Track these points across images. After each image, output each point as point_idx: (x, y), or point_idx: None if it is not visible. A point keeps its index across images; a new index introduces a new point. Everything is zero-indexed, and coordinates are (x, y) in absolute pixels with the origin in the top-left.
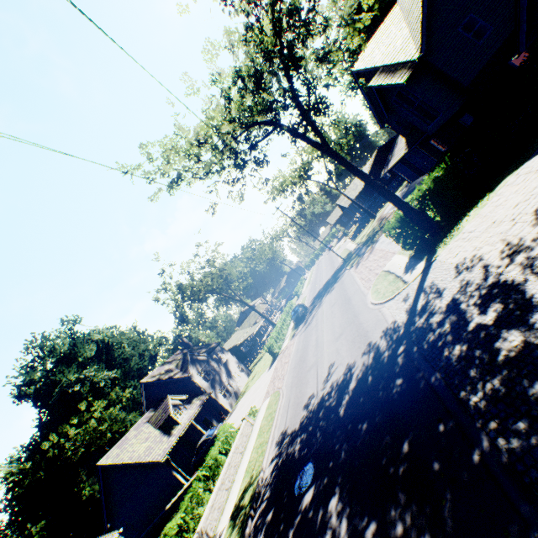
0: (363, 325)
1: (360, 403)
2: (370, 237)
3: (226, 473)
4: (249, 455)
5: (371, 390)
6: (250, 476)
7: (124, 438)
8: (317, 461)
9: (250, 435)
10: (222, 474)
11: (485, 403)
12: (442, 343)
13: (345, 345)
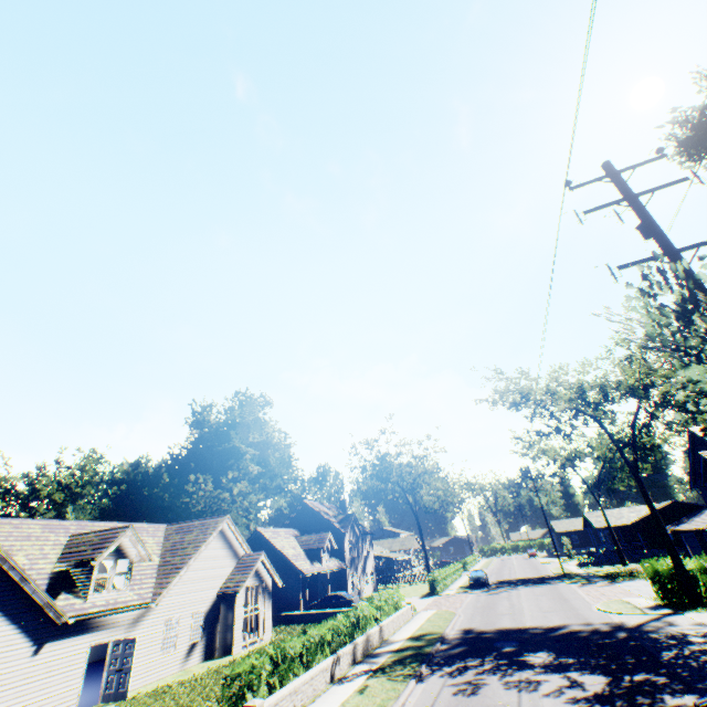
0: (583, 614)
1: (571, 636)
2: (610, 575)
3: (395, 618)
4: (417, 624)
5: (585, 635)
6: (428, 631)
7: (277, 530)
8: (520, 642)
9: (411, 618)
10: (394, 615)
11: (673, 653)
12: (659, 637)
13: (557, 616)
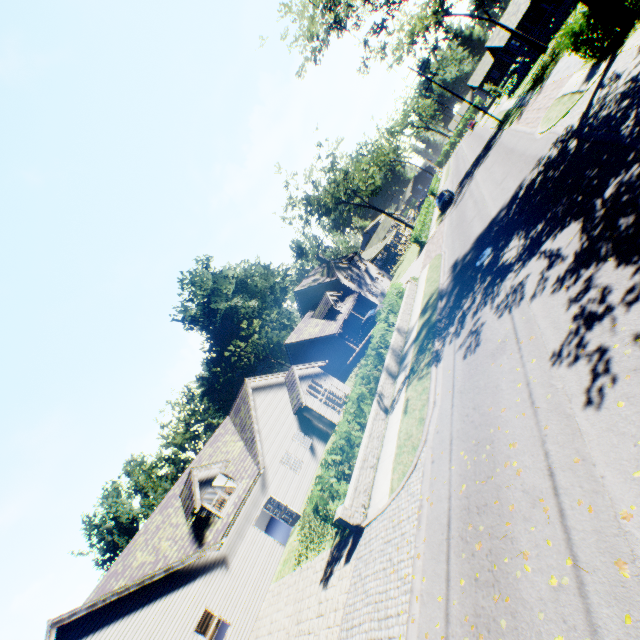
0: (531, 155)
1: (530, 195)
2: (537, 79)
3: (405, 307)
4: (421, 294)
5: (541, 181)
6: (429, 295)
7: (297, 329)
8: (493, 243)
9: (416, 290)
10: (402, 307)
11: (633, 120)
12: (610, 111)
13: (511, 179)
